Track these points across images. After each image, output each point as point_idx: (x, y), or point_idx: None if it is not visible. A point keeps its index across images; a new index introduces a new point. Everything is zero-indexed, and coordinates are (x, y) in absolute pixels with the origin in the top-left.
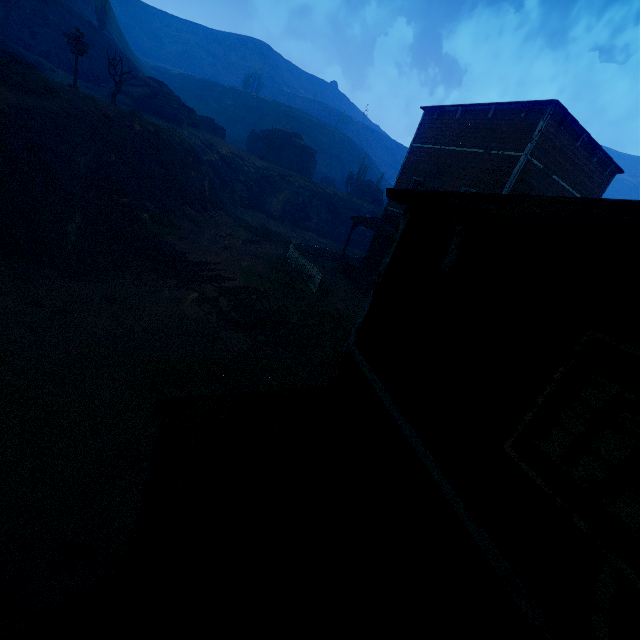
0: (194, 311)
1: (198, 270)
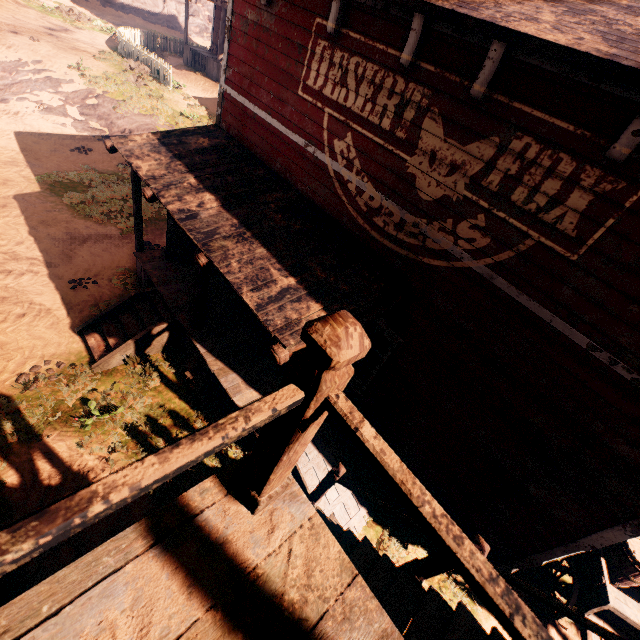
0: (45, 125)
1: (17, 74)
